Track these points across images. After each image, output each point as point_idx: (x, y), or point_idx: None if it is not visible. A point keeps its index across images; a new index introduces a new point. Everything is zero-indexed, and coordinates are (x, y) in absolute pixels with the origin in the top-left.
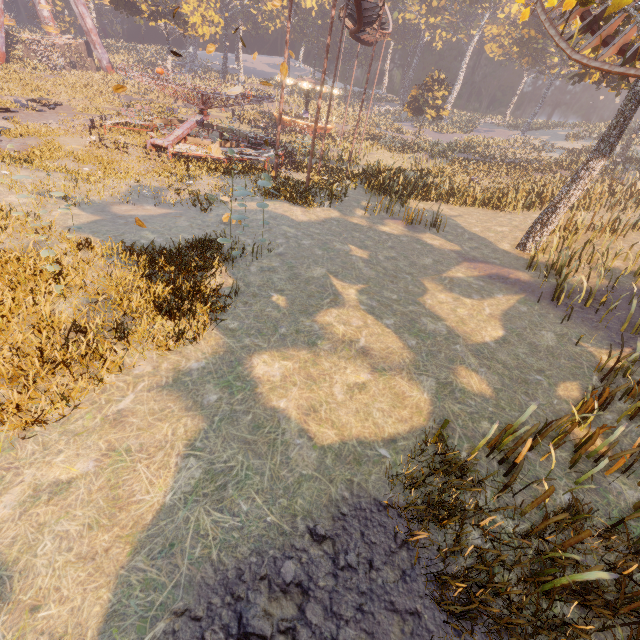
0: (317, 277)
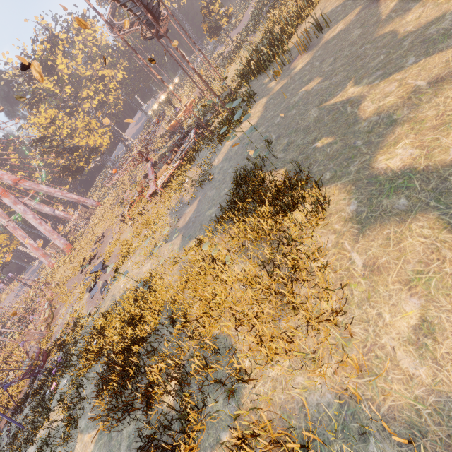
0: (318, 114)
